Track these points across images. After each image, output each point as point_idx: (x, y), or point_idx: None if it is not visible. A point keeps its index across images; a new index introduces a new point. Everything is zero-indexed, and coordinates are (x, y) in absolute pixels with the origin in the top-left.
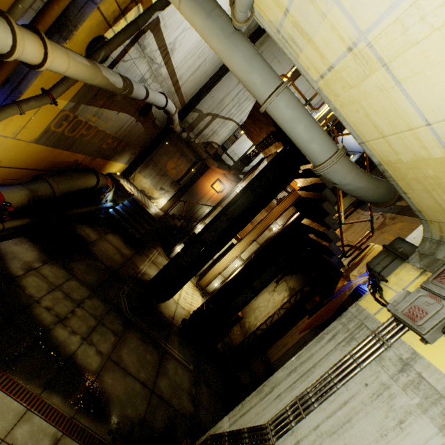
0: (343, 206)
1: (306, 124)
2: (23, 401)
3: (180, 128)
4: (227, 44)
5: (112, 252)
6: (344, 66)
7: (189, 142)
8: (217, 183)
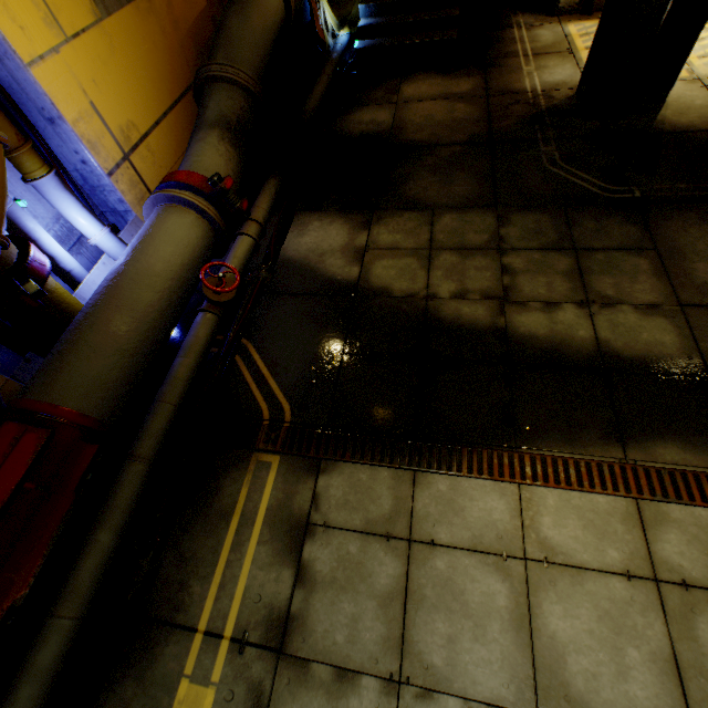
0: None
1: None
2: (610, 489)
3: None
4: None
5: (443, 113)
6: None
7: None
8: None
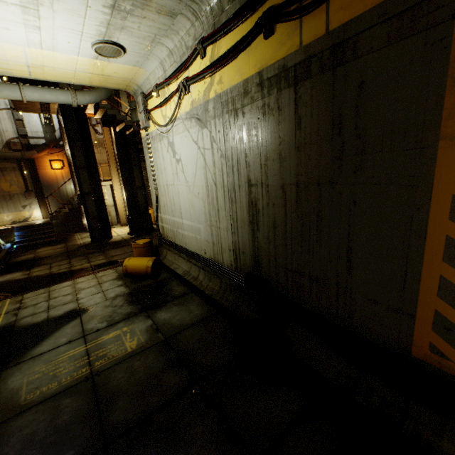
0: (126, 102)
1: (48, 93)
2: (91, 274)
3: None
4: None
5: (53, 251)
6: (33, 70)
7: None
8: (53, 163)
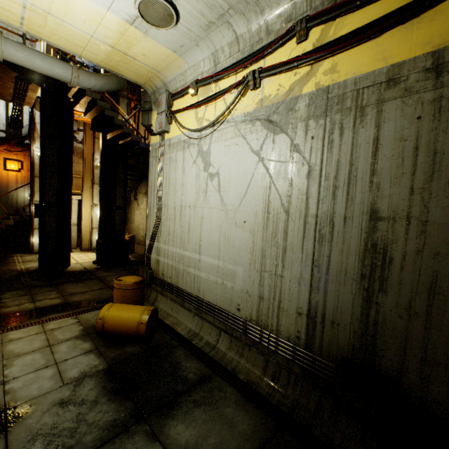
0: (124, 111)
1: (40, 58)
2: (34, 324)
3: None
4: None
5: None
6: (30, 16)
7: None
8: (8, 163)
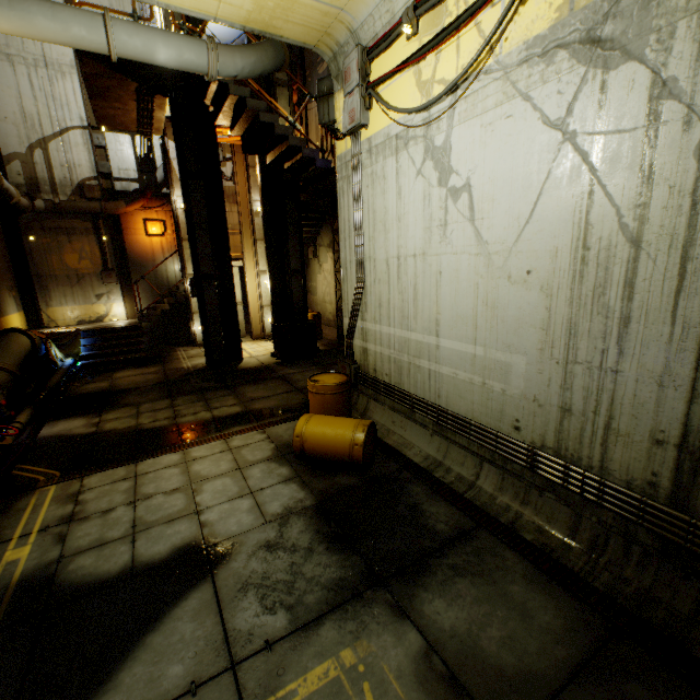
0: (285, 110)
1: (161, 40)
2: (217, 440)
3: (24, 199)
4: (17, 17)
5: (141, 378)
6: None
7: (57, 207)
8: (149, 225)
